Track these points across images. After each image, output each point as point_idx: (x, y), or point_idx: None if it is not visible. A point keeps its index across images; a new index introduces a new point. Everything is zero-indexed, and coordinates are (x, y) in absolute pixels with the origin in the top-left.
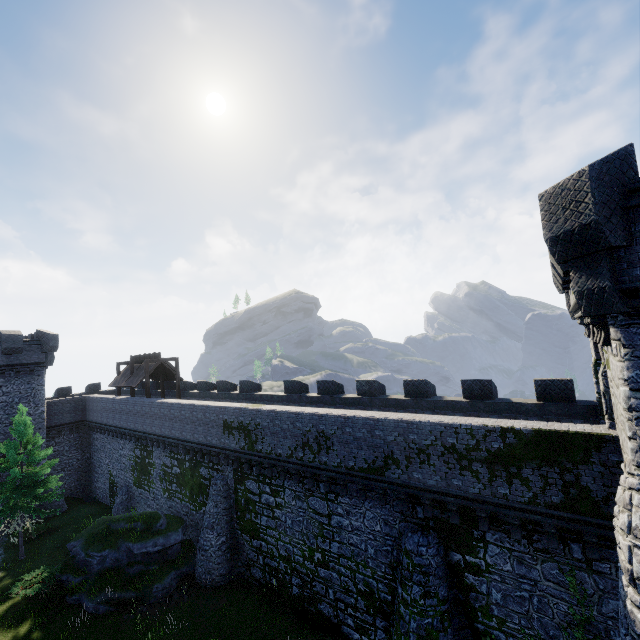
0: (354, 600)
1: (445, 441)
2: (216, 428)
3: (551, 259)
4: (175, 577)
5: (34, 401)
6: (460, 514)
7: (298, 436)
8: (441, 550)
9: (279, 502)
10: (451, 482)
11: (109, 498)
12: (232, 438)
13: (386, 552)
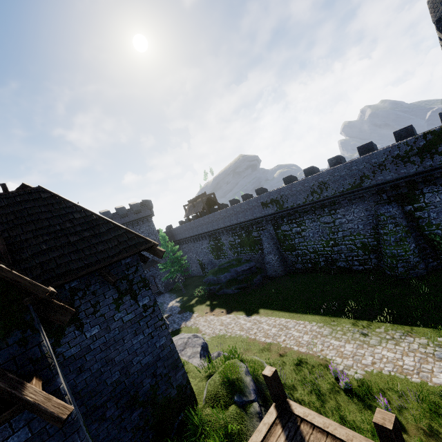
0: (356, 253)
1: (393, 154)
2: (257, 208)
3: (438, 35)
4: (260, 277)
5: (154, 234)
6: (407, 187)
7: (307, 190)
8: (400, 208)
9: (303, 228)
10: (400, 172)
11: (201, 272)
12: (268, 209)
13: (369, 223)
